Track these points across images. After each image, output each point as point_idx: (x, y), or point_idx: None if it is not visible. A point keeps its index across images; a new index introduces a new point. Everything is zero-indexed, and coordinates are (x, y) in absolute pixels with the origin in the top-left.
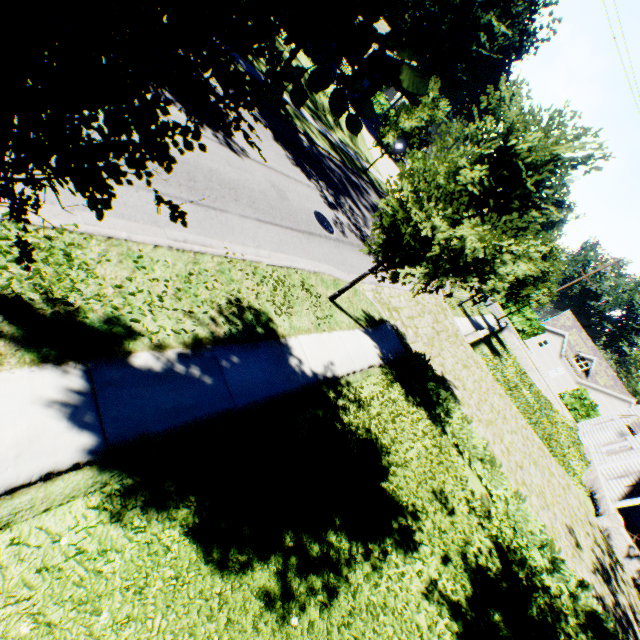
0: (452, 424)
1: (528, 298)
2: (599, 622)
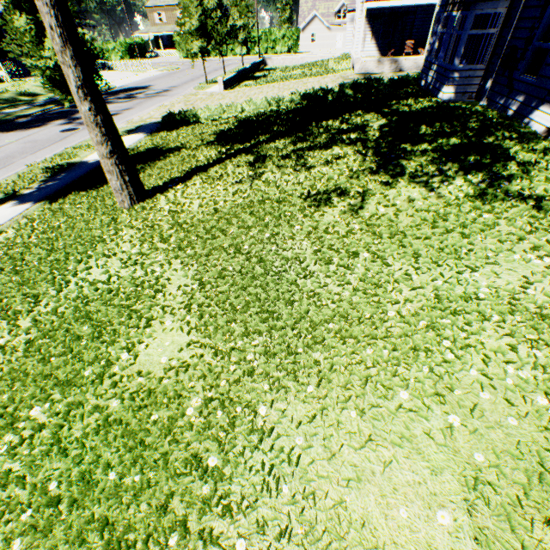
0: (202, 117)
1: (235, 28)
2: (306, 96)
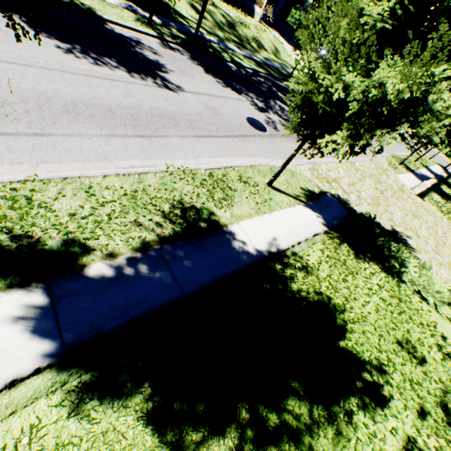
0: (409, 273)
1: None
2: None
